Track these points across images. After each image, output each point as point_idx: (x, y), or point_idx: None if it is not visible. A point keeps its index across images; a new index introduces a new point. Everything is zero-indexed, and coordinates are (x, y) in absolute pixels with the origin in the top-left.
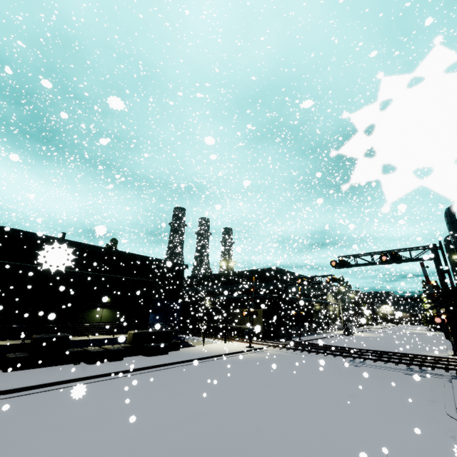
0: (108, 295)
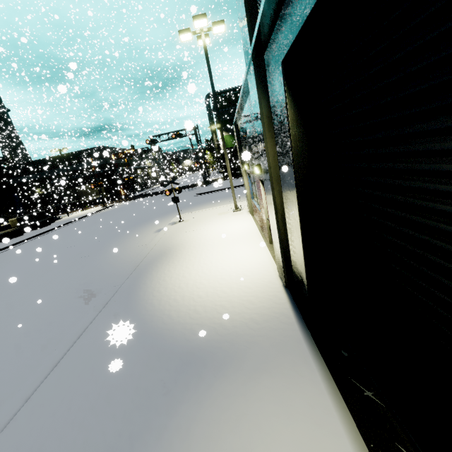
0: None
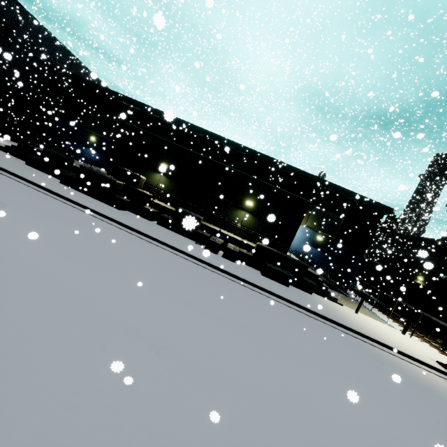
0: (253, 200)
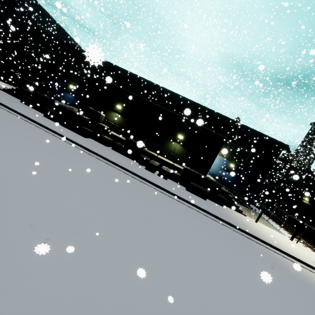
0: (183, 135)
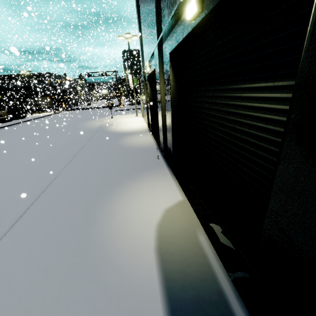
0: None
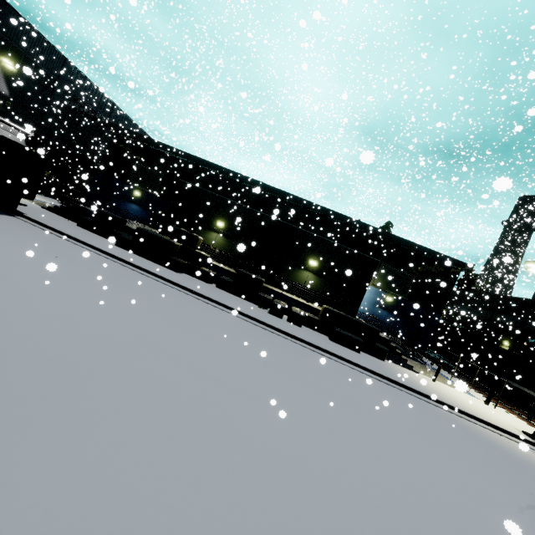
0: (317, 259)
